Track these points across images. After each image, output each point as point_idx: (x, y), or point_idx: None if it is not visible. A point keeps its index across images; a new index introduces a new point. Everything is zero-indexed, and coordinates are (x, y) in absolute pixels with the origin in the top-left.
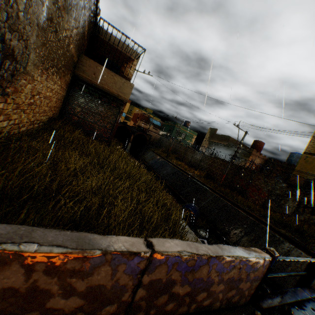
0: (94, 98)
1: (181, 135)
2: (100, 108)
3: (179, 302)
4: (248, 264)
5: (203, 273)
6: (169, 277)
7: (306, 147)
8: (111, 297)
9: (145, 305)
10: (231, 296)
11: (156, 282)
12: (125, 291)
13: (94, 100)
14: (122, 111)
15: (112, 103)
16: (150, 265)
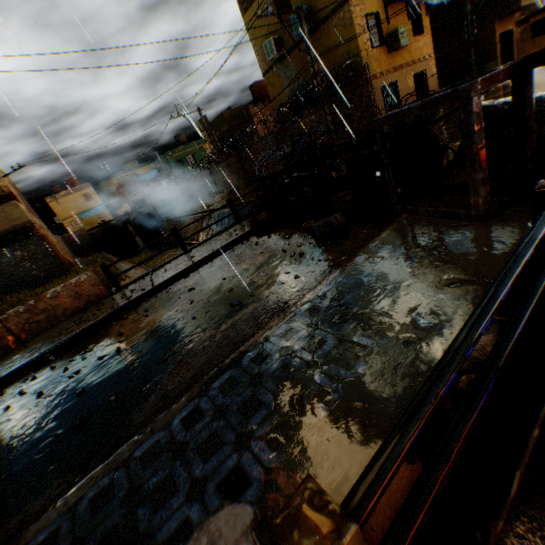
0: (1, 252)
1: (187, 162)
2: (18, 255)
3: (50, 322)
4: (74, 284)
5: (44, 306)
6: (25, 318)
7: (260, 66)
8: (2, 338)
9: (29, 332)
10: (88, 300)
11: (20, 323)
12: (5, 334)
13: (4, 254)
14: (41, 235)
15: (22, 238)
16: (5, 321)
